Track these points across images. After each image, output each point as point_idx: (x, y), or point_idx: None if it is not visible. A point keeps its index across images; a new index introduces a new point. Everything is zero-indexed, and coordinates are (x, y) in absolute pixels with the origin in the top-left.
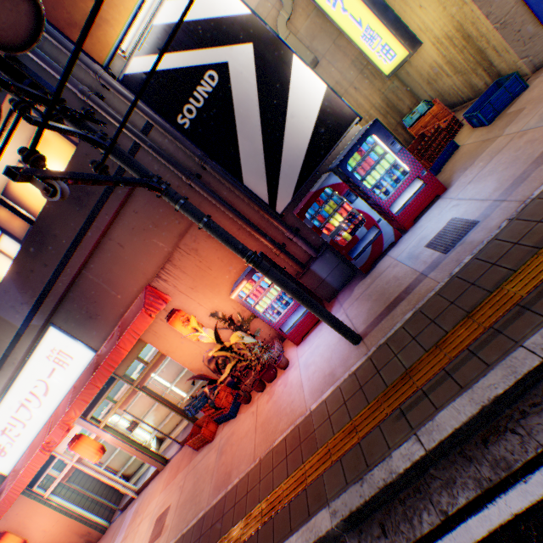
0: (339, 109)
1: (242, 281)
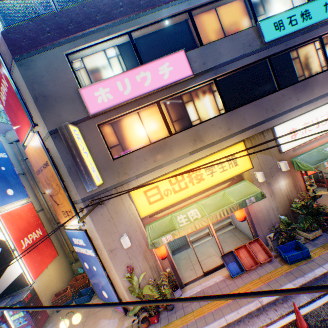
0: (25, 279)
1: None
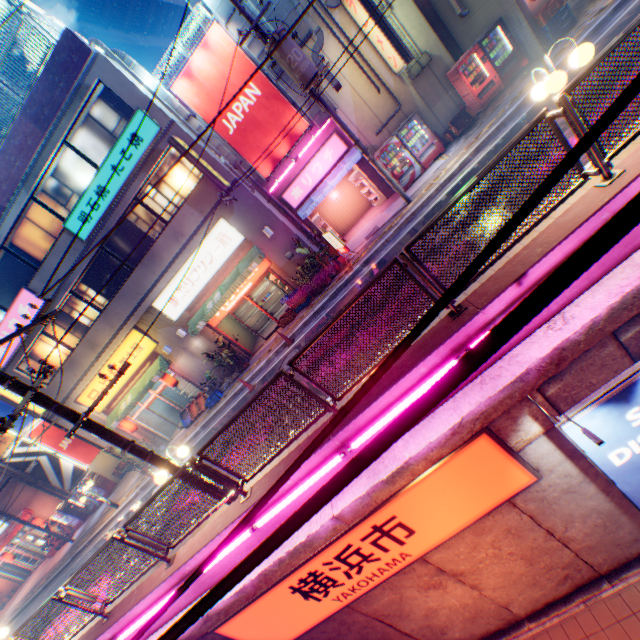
0: (81, 468)
1: (54, 513)
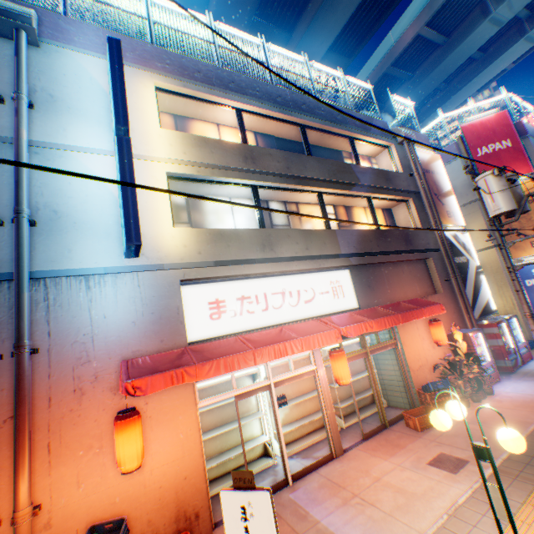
0: (492, 304)
1: (474, 330)
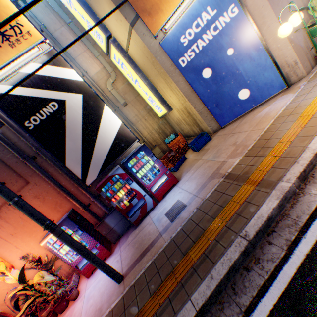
0: (128, 134)
1: None
